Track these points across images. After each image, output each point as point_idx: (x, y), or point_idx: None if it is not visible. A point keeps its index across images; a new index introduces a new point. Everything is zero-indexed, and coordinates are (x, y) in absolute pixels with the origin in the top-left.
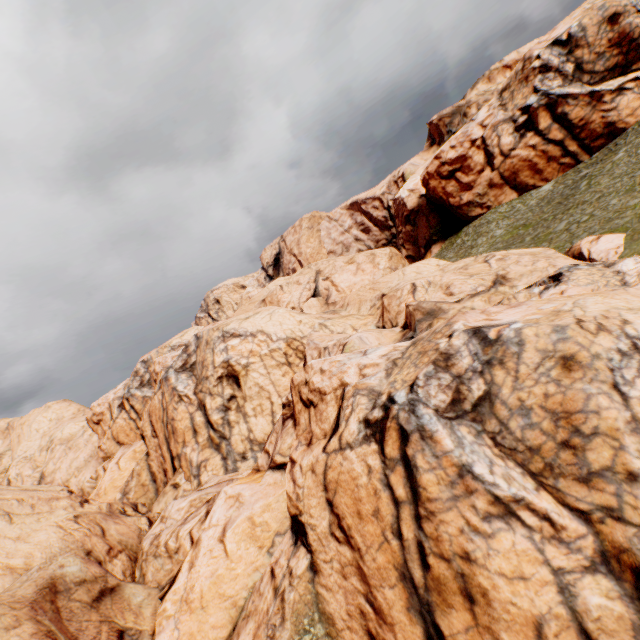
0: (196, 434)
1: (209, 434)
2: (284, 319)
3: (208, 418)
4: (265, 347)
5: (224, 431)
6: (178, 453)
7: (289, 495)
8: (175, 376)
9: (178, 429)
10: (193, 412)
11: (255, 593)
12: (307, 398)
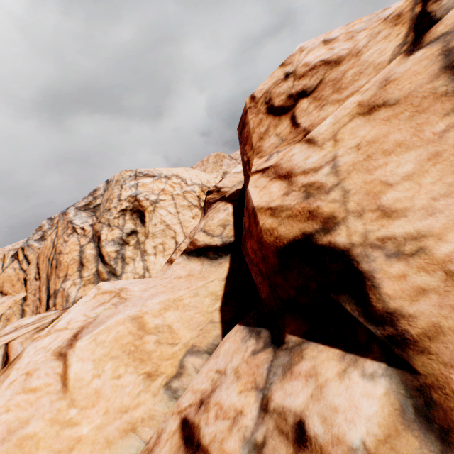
0: (82, 268)
1: (97, 268)
2: (200, 174)
3: (100, 250)
4: (178, 188)
5: (116, 266)
6: (55, 289)
7: (269, 207)
8: (74, 212)
9: (62, 263)
10: (84, 244)
11: None
12: (288, 96)
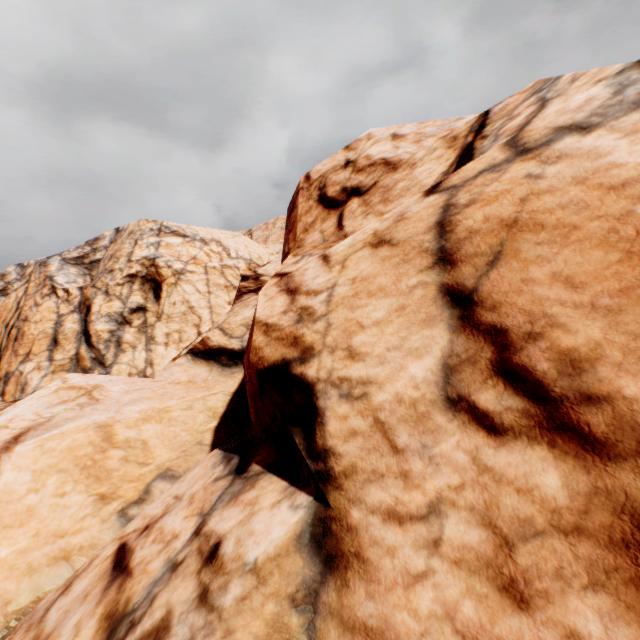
0: (55, 346)
1: (78, 351)
2: (251, 245)
3: (87, 326)
4: (216, 260)
5: (106, 352)
6: (8, 371)
7: (266, 322)
8: (59, 264)
9: (27, 334)
10: (65, 314)
11: (17, 634)
12: (342, 189)
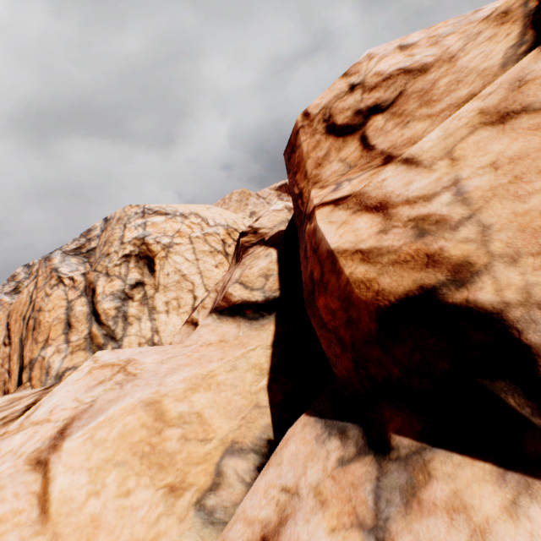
0: (69, 329)
1: (90, 330)
2: (224, 213)
3: (95, 307)
4: (198, 230)
5: (115, 328)
6: (32, 358)
7: (358, 249)
8: (61, 257)
9: (43, 323)
10: (73, 299)
11: None
12: (355, 112)
